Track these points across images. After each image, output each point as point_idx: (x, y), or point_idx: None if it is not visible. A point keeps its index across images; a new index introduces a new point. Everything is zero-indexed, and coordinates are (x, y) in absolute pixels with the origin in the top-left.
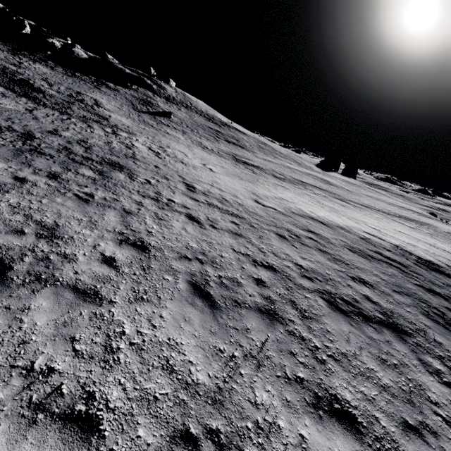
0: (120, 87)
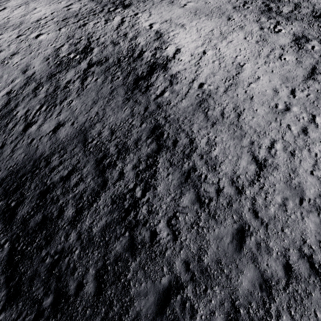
0: None
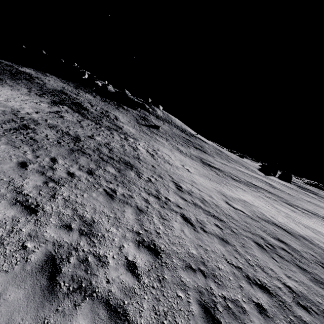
0: (130, 109)
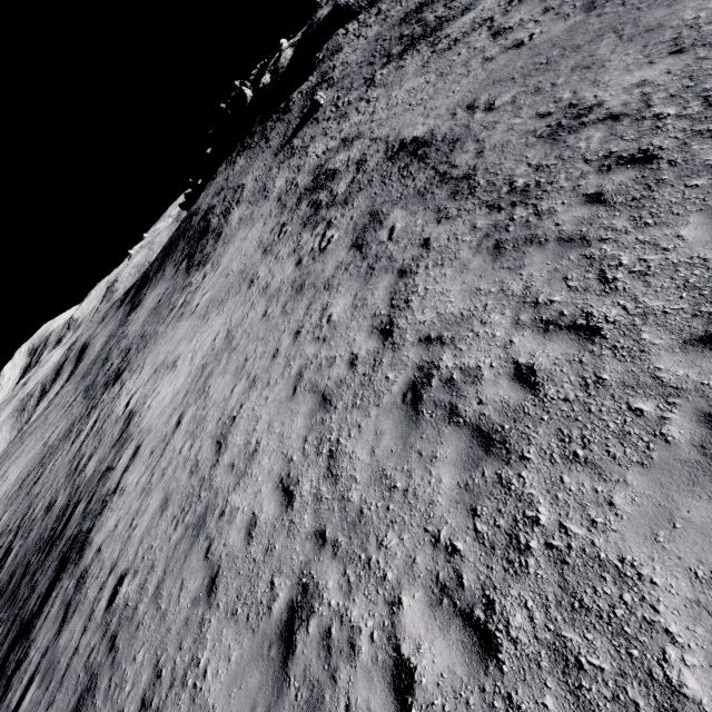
0: (303, 86)
